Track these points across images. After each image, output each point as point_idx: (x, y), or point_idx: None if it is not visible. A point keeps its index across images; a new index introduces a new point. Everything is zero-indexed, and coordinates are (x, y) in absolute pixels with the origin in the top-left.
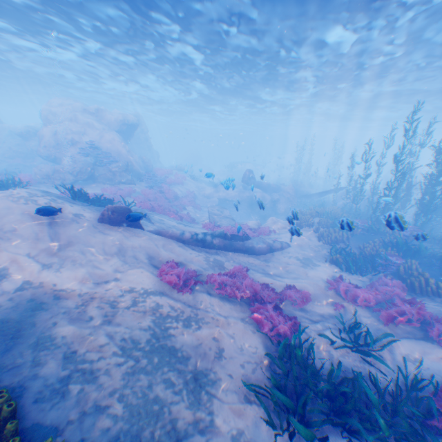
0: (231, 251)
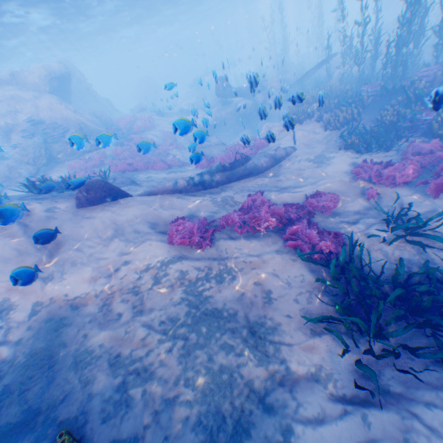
0: (235, 181)
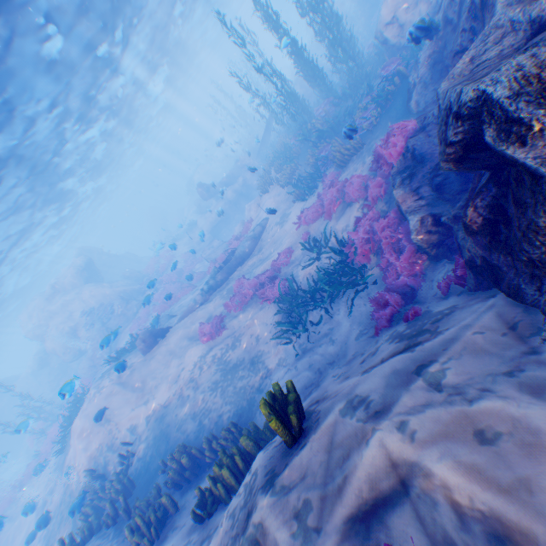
0: (236, 272)
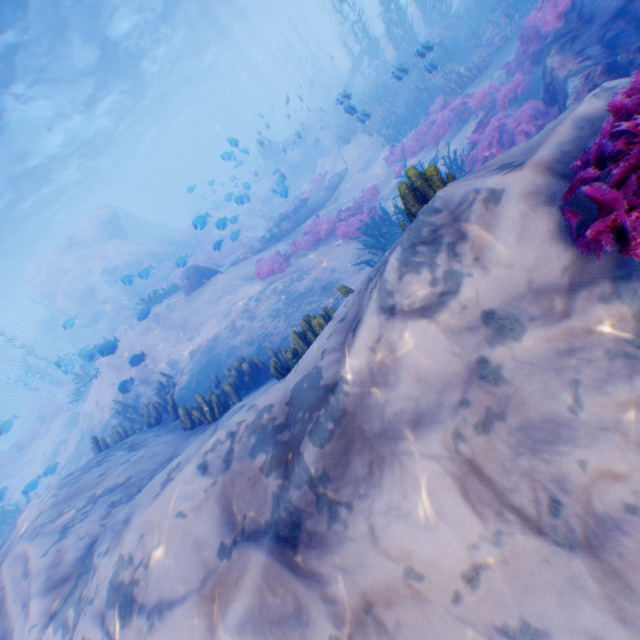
0: (303, 222)
